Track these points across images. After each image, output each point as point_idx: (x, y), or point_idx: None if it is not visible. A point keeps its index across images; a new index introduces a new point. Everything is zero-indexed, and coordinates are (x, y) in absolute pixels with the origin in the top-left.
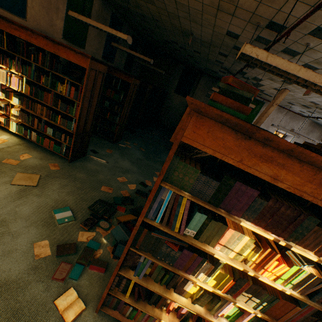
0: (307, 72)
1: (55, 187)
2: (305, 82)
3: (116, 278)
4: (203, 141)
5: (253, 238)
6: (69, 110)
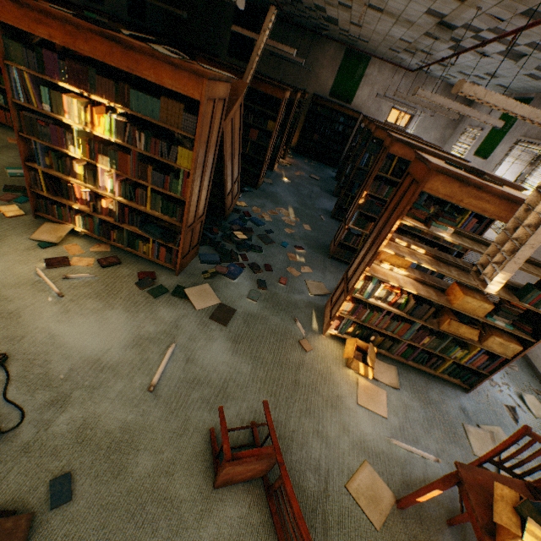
0: None
1: (12, 155)
2: None
3: (31, 175)
4: (5, 16)
5: (81, 101)
6: None
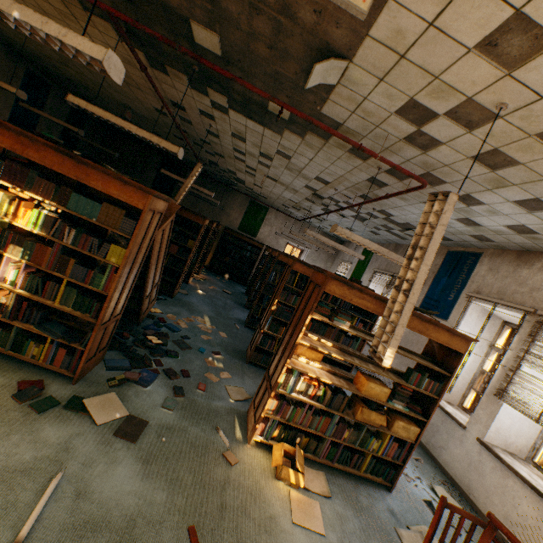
0: (119, 120)
1: None
2: (127, 130)
3: None
4: None
5: (9, 194)
6: None
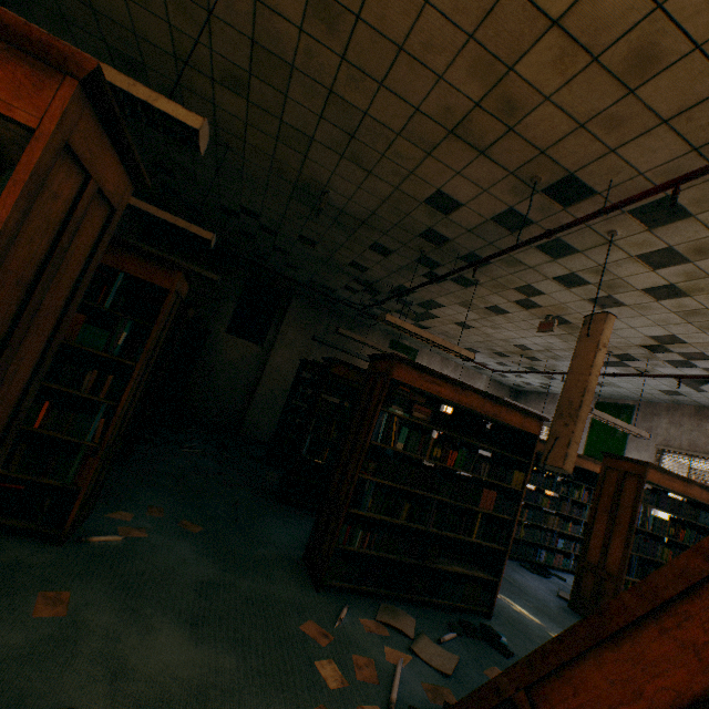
0: None
1: None
2: None
3: None
4: None
5: None
6: None
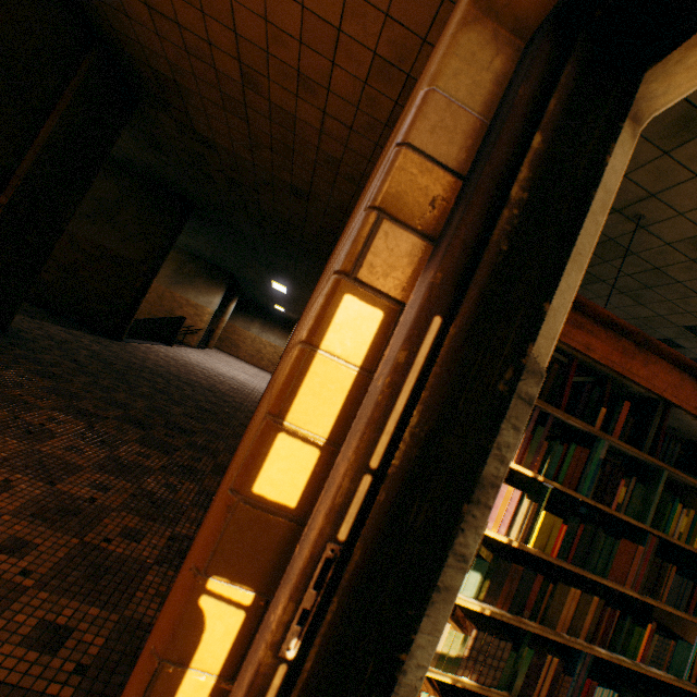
0: None
1: None
2: None
3: None
4: None
5: None
6: (696, 601)
